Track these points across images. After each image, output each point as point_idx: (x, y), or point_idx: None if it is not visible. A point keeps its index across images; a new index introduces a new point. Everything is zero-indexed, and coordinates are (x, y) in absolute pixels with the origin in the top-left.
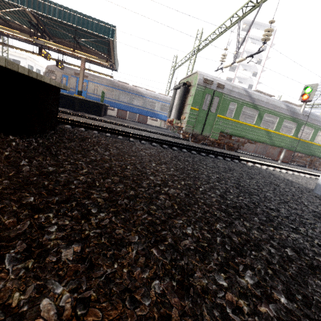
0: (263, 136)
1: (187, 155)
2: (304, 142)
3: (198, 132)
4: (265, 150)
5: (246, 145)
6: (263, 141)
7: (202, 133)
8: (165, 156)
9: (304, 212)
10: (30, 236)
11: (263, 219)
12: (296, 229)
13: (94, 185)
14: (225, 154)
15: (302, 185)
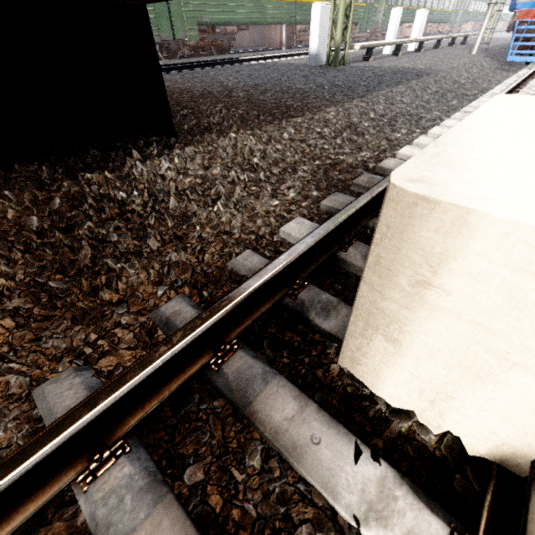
0: (253, 12)
1: (188, 73)
2: (302, 4)
3: (168, 36)
4: (264, 37)
5: (237, 36)
6: (256, 21)
7: (175, 36)
8: (174, 79)
9: (296, 77)
10: (191, 105)
11: (272, 85)
12: (289, 83)
13: (174, 99)
14: (220, 60)
15: (302, 64)
